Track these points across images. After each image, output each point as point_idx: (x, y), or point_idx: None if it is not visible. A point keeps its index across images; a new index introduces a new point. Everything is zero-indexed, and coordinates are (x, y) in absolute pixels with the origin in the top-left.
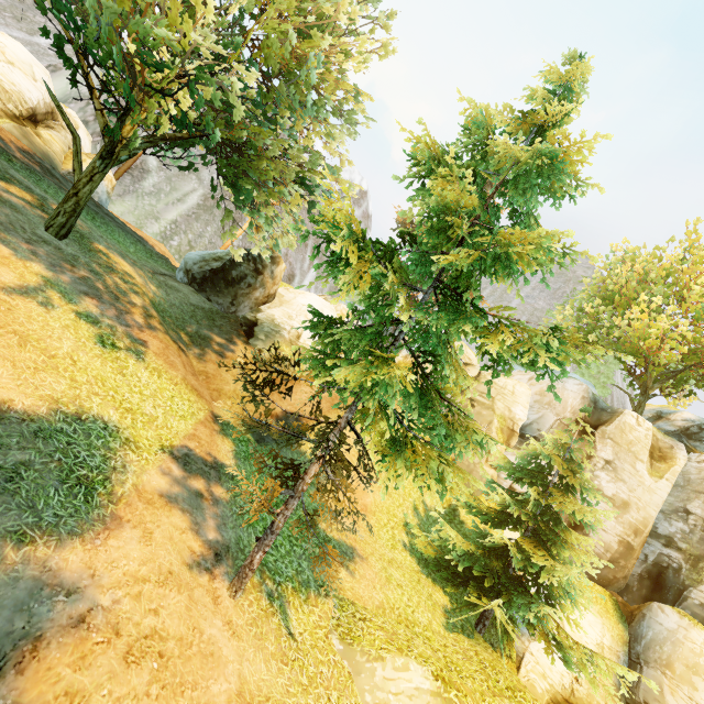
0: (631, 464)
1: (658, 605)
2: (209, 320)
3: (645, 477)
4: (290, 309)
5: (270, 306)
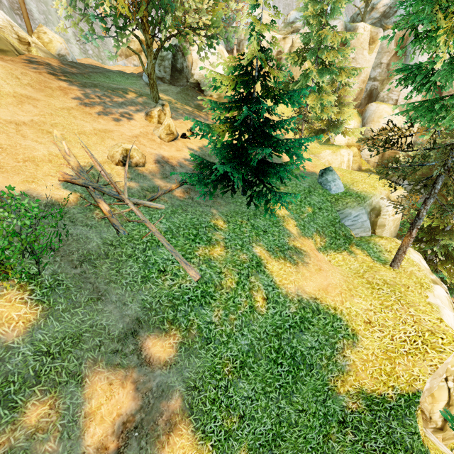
0: (362, 54)
1: (370, 105)
2: (188, 96)
3: (367, 57)
4: (202, 64)
5: (193, 68)
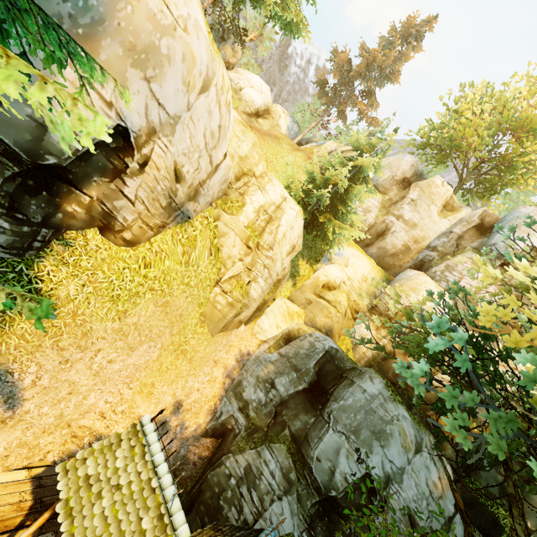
0: (428, 205)
1: (410, 269)
2: None
3: (434, 215)
4: (241, 76)
5: (228, 71)
